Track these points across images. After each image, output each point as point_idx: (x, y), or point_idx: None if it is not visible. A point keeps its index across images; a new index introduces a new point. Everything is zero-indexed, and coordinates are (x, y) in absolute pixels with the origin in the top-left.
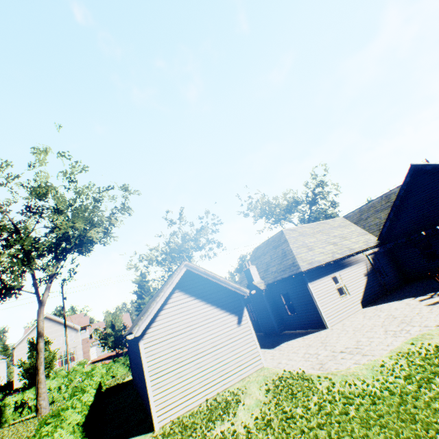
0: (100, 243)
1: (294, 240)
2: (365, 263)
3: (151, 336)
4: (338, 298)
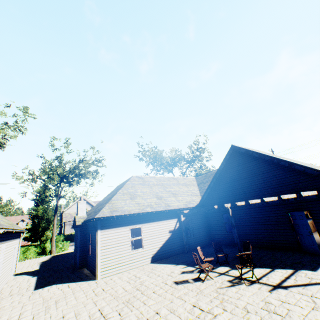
0: None
1: (130, 186)
2: (177, 220)
3: None
4: (128, 249)
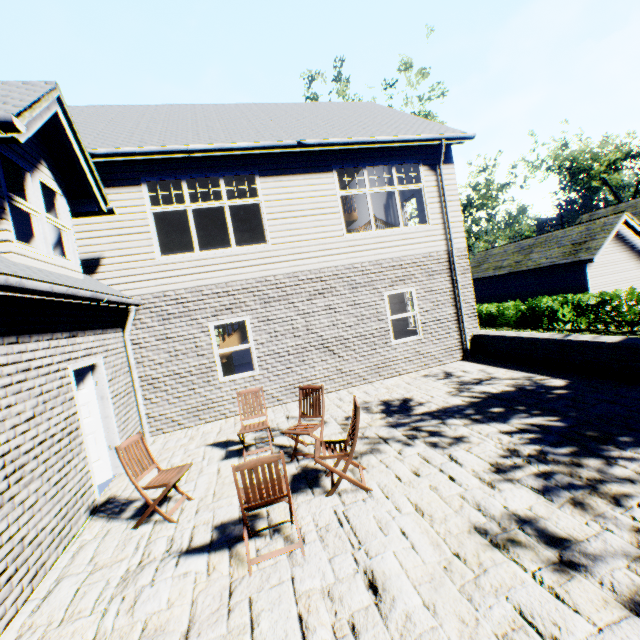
0: None
1: None
2: None
3: (592, 266)
4: None
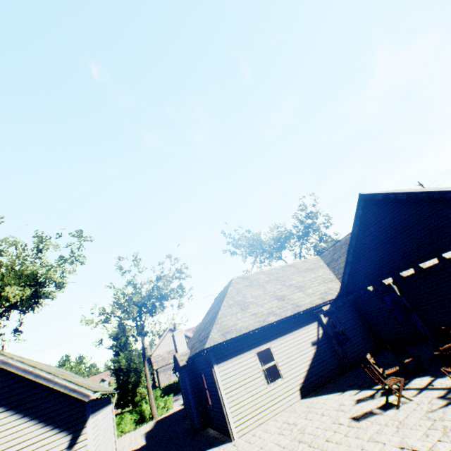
0: (48, 297)
1: (235, 293)
2: (317, 325)
3: None
4: (262, 384)
